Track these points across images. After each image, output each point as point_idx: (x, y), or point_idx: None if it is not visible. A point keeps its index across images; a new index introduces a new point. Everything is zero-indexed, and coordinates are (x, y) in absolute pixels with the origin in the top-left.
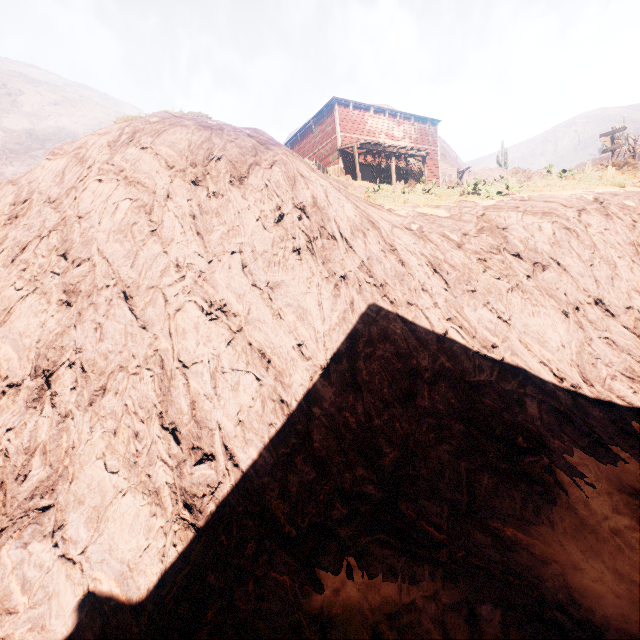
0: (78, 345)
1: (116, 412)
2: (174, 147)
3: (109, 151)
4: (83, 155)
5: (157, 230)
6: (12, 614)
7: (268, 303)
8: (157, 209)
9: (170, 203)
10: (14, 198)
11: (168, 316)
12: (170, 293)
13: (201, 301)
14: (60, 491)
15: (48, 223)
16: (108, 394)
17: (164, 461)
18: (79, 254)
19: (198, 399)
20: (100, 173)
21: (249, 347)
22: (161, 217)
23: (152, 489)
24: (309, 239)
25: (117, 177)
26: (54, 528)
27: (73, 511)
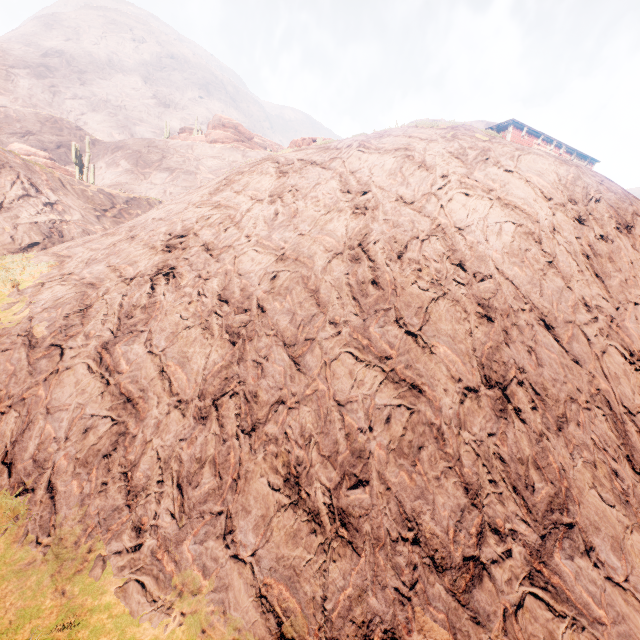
0: (519, 364)
1: (587, 444)
2: (543, 177)
3: (462, 164)
4: (422, 160)
5: (553, 262)
6: (601, 625)
7: None
8: (546, 240)
9: (558, 237)
10: (341, 185)
11: (596, 356)
12: (589, 332)
13: (620, 348)
14: (573, 511)
15: (419, 226)
16: (570, 423)
17: None
18: (477, 268)
19: None
20: (463, 186)
21: None
22: (553, 249)
23: None
24: None
25: (488, 195)
26: (585, 547)
27: (594, 535)
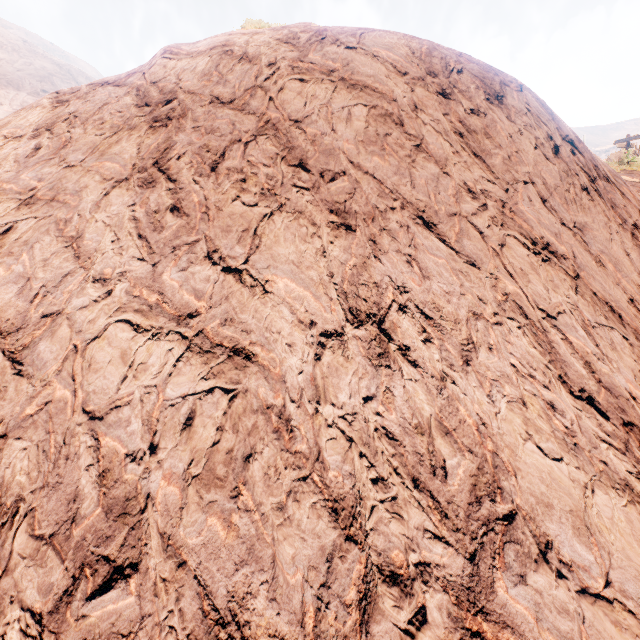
0: (397, 282)
1: (507, 374)
2: (394, 51)
3: (293, 48)
4: (243, 52)
5: (421, 145)
6: None
7: (585, 247)
8: (408, 120)
9: (422, 115)
10: (138, 99)
11: (494, 252)
12: (480, 224)
13: (520, 237)
14: (509, 490)
15: (242, 126)
16: (479, 350)
17: (605, 442)
18: (325, 165)
19: (590, 359)
20: (296, 71)
21: (595, 298)
22: (419, 130)
23: (619, 482)
24: (590, 178)
25: (329, 77)
26: (539, 548)
27: (546, 519)
